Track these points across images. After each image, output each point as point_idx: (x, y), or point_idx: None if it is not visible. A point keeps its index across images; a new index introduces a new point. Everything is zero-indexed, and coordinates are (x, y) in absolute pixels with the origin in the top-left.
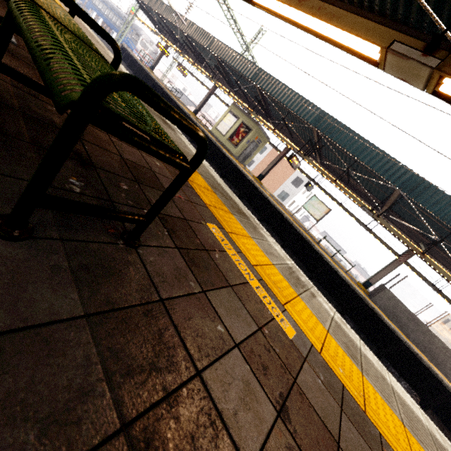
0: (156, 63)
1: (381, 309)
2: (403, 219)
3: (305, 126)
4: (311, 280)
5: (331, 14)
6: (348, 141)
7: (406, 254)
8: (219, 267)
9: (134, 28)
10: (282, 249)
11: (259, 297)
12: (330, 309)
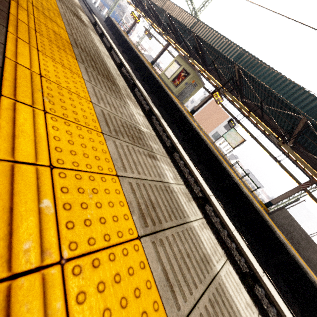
0: (131, 29)
1: (277, 225)
2: (308, 151)
3: (230, 68)
4: (217, 192)
5: None
6: (262, 74)
7: (308, 181)
8: None
9: (121, 7)
10: (197, 164)
11: None
12: (177, 179)
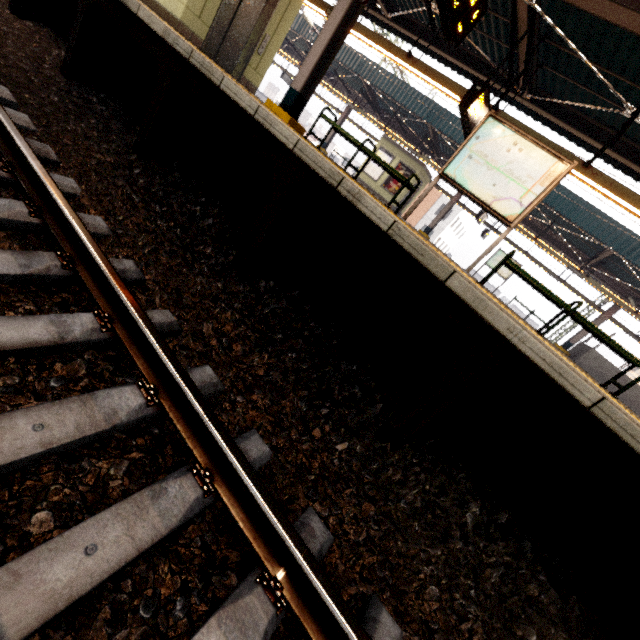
0: None
1: (586, 370)
2: (609, 271)
3: None
4: None
5: (622, 192)
6: (557, 199)
7: (612, 309)
8: None
9: None
10: None
11: None
12: None
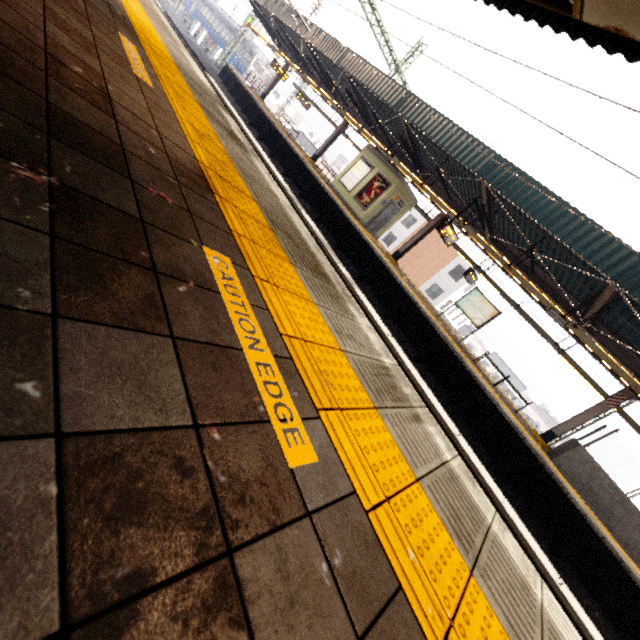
0: (269, 90)
1: (568, 477)
2: (619, 337)
3: (470, 181)
4: (455, 416)
5: None
6: (534, 203)
7: (620, 394)
8: (169, 303)
9: (247, 45)
10: (414, 362)
11: (254, 378)
12: (449, 448)
